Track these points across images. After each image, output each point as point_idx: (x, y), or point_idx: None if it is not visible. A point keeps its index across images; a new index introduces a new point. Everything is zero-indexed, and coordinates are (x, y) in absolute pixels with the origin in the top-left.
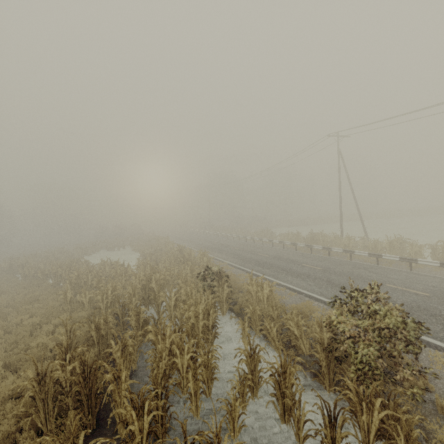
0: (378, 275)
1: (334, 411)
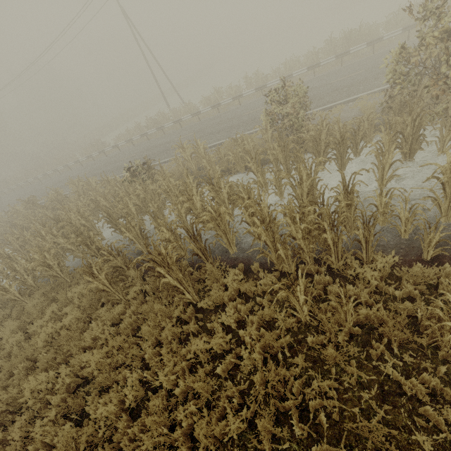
0: (231, 115)
1: (319, 135)
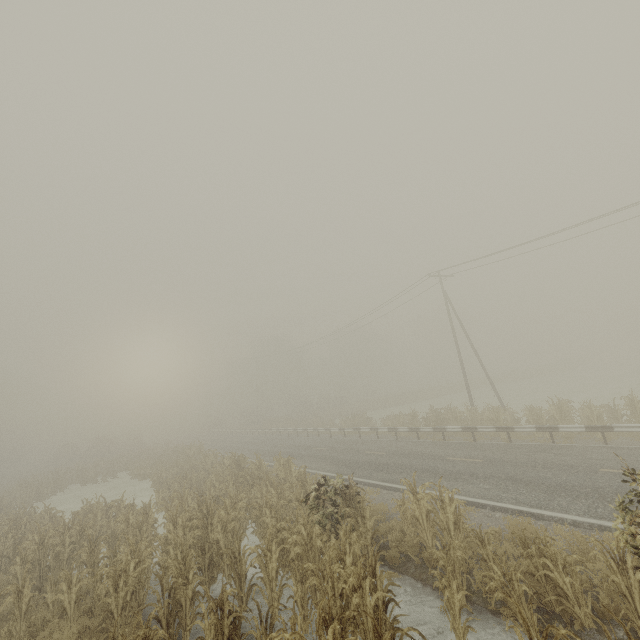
0: (573, 458)
1: None
